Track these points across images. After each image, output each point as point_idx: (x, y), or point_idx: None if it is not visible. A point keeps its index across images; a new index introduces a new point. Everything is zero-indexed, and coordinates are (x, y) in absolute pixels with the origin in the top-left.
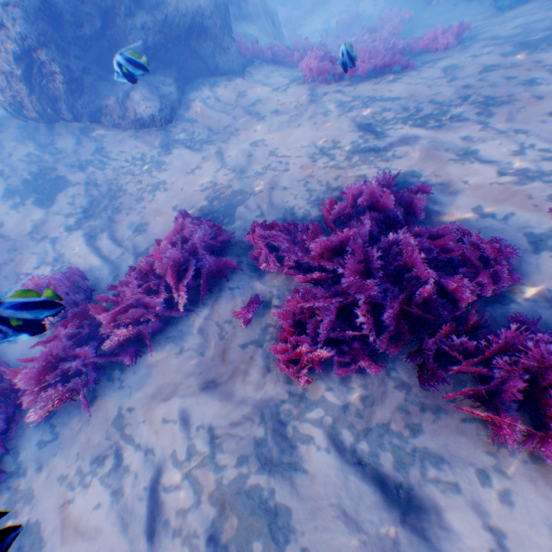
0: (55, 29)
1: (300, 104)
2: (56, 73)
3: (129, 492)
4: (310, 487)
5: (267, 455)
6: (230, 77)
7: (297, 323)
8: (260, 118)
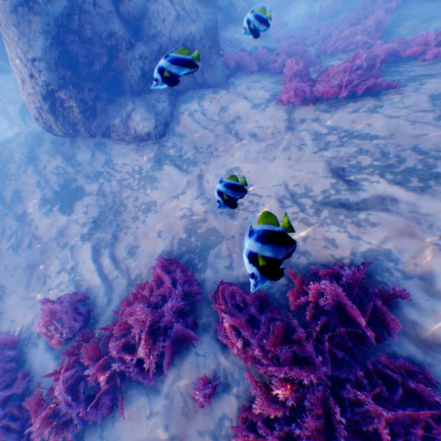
0: (72, 71)
1: (276, 129)
2: (73, 107)
3: None
4: None
5: None
6: (216, 88)
7: None
8: (238, 140)
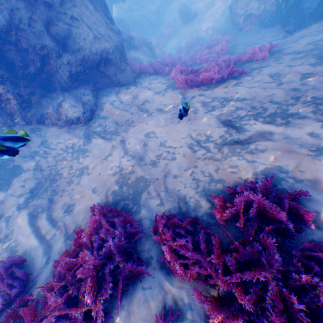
0: (9, 72)
1: (176, 104)
2: (10, 99)
3: None
4: None
5: None
6: (127, 85)
7: None
8: (149, 114)
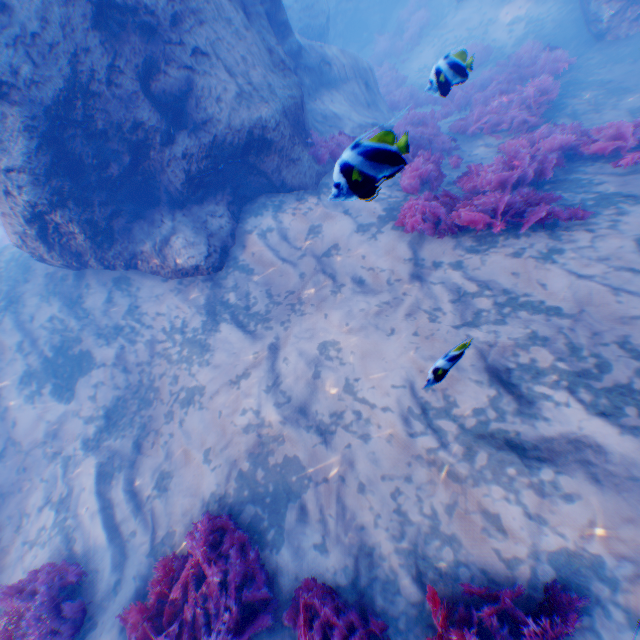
0: (74, 179)
1: (395, 275)
2: (75, 233)
3: None
4: None
5: None
6: (301, 193)
7: None
8: (335, 288)
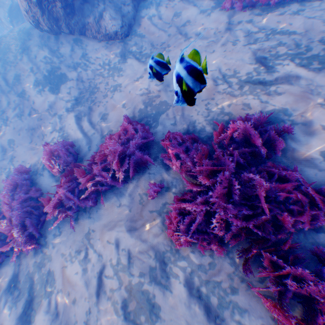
0: None
1: (217, 29)
2: (56, 1)
3: (90, 271)
4: (172, 300)
5: (154, 276)
6: None
7: (181, 210)
8: (186, 39)
